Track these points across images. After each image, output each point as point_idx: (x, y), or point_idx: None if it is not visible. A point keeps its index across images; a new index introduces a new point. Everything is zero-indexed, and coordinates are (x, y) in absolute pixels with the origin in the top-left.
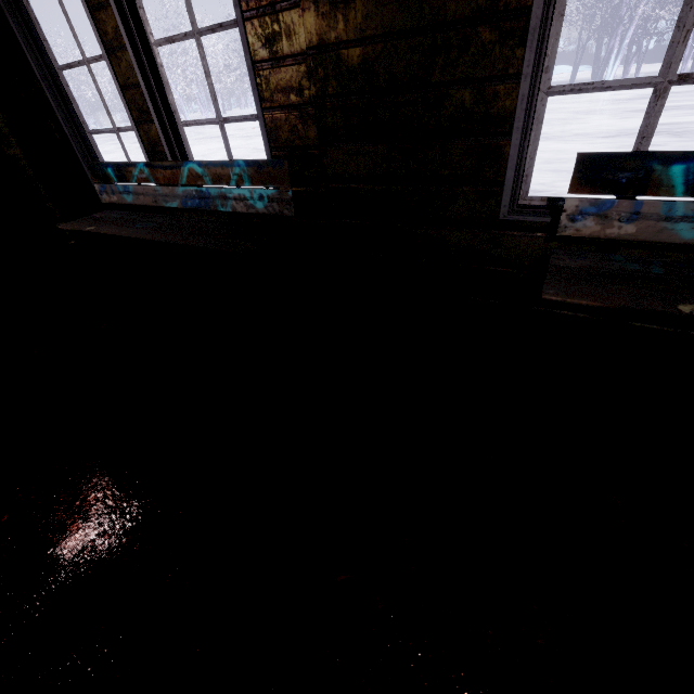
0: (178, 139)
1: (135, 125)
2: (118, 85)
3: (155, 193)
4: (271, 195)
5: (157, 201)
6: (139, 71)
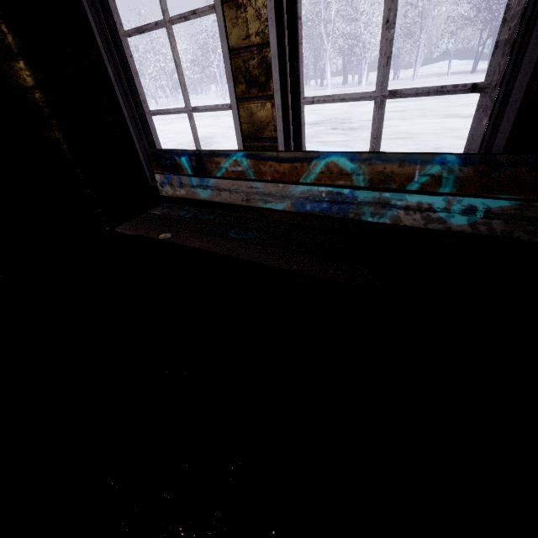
0: (294, 121)
1: (236, 102)
2: (227, 46)
3: (250, 190)
4: (497, 209)
5: (250, 199)
6: (274, 22)
